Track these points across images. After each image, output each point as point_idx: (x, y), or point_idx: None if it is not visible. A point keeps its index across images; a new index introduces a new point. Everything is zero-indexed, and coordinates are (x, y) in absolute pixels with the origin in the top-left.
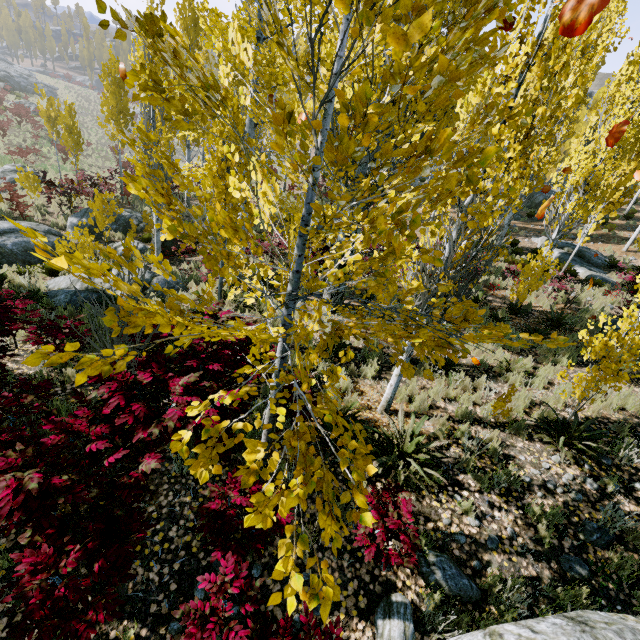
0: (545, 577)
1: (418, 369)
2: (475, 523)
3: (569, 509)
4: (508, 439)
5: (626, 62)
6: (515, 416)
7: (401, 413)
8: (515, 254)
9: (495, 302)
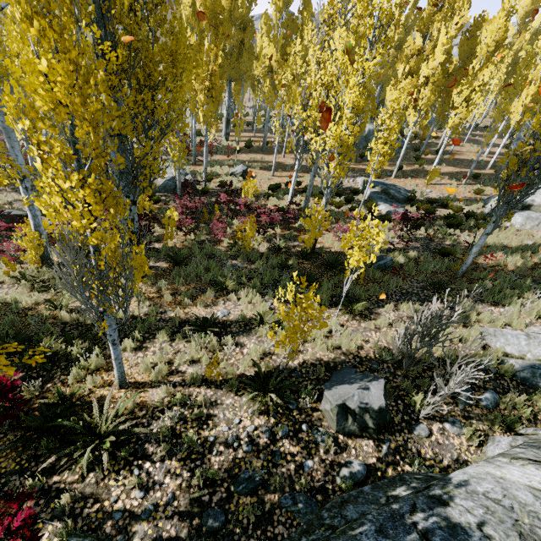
0: (182, 536)
1: (177, 335)
2: (139, 496)
3: (236, 462)
4: (222, 397)
5: (352, 37)
6: (243, 370)
7: (109, 396)
8: (337, 195)
9: (298, 247)
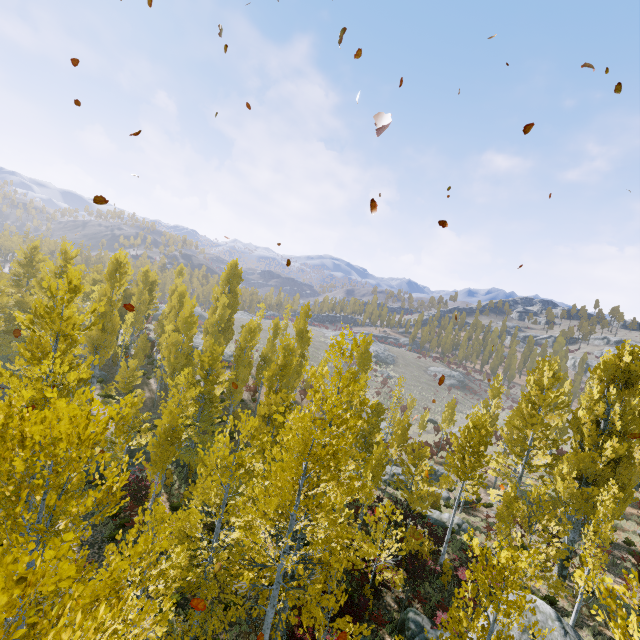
0: None
1: (598, 636)
2: None
3: None
4: None
5: None
6: None
7: None
8: None
9: None
